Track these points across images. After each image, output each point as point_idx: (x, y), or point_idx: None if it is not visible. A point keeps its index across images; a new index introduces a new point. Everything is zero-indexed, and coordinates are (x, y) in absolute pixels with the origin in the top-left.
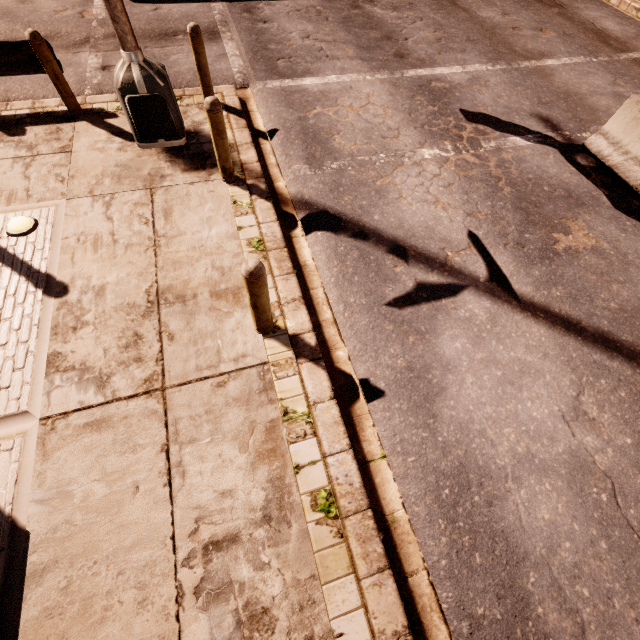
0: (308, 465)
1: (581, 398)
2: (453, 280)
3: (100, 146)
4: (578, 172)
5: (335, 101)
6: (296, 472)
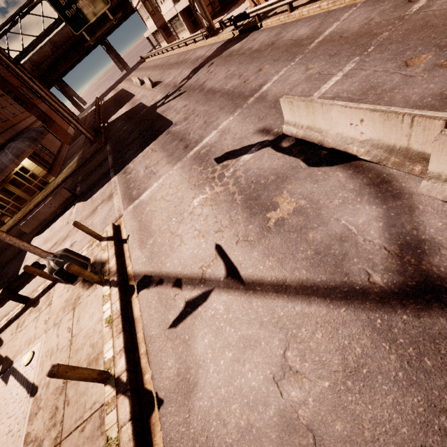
0: None
1: (287, 354)
2: (205, 288)
3: (61, 294)
4: (283, 155)
5: (155, 199)
6: None
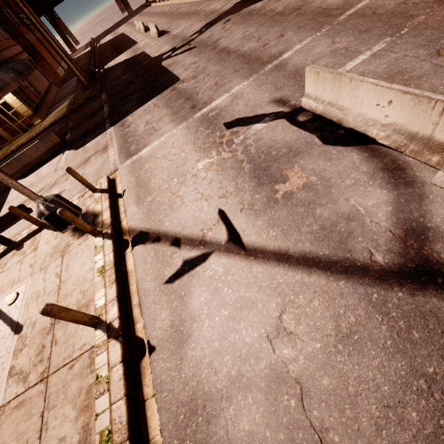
0: (102, 413)
1: (283, 317)
2: (205, 250)
3: (48, 240)
4: (298, 129)
5: (155, 156)
6: (96, 419)
